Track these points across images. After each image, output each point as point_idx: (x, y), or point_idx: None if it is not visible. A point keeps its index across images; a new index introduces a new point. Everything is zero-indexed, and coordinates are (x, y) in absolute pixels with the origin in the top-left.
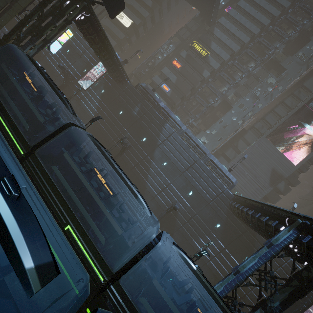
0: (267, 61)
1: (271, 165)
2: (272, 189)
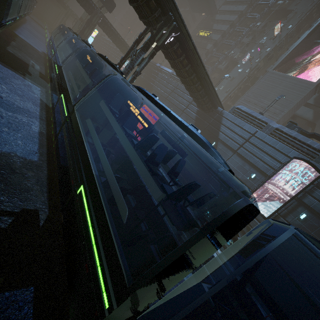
0: (276, 15)
1: (281, 92)
2: (284, 113)
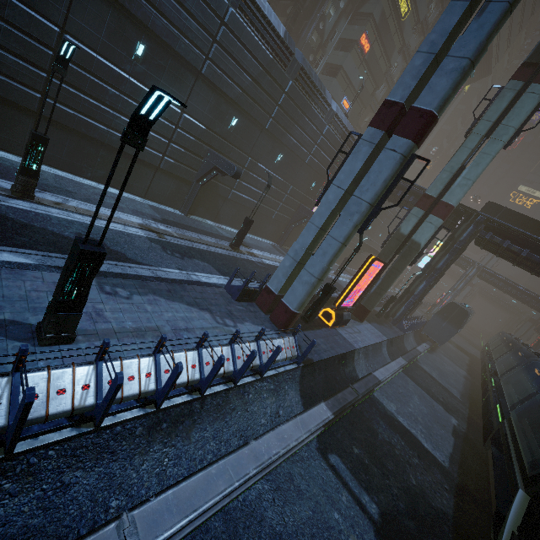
0: None
1: None
2: None
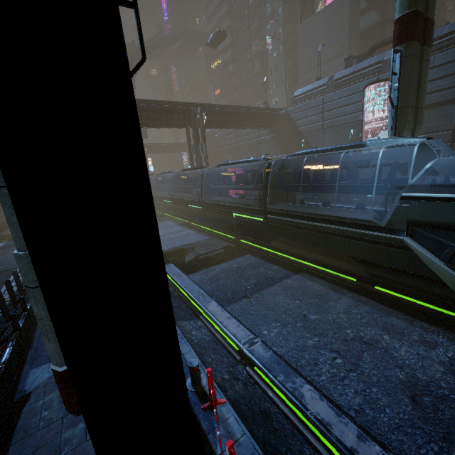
0: None
1: (326, 32)
2: (347, 46)
